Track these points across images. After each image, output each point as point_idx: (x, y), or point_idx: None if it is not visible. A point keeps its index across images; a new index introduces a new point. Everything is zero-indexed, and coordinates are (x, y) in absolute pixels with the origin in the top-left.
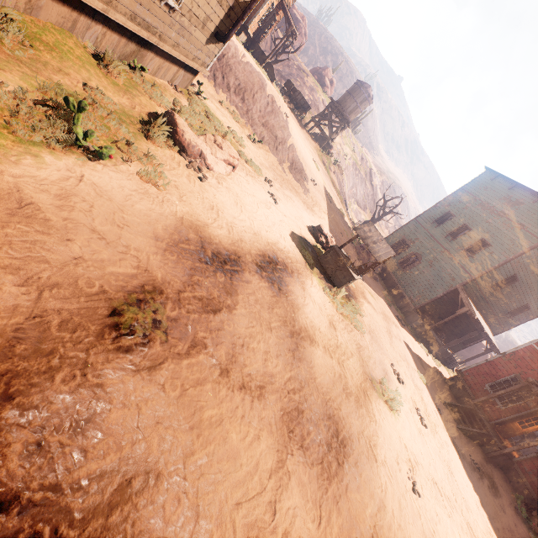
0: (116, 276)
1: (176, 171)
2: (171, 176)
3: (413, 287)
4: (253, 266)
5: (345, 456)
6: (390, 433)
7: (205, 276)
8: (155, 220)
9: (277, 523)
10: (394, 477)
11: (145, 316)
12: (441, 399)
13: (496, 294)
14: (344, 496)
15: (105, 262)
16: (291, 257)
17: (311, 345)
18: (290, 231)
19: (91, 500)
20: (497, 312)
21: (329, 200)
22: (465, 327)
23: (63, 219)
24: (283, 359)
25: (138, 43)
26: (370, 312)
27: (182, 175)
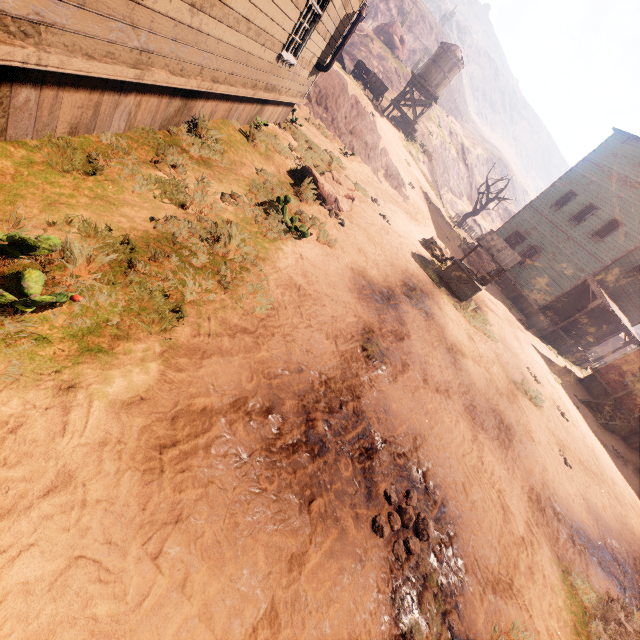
0: (351, 324)
1: (328, 225)
2: (328, 231)
3: (534, 286)
4: (403, 296)
5: (512, 436)
6: (539, 423)
7: (385, 314)
8: (342, 276)
9: (485, 468)
10: (549, 453)
11: (375, 349)
12: (578, 398)
13: (633, 280)
14: (518, 459)
15: (342, 316)
16: (421, 280)
17: (462, 357)
18: (410, 252)
19: (407, 444)
20: (635, 299)
21: (427, 201)
22: (598, 321)
23: (314, 292)
24: (450, 370)
25: (262, 103)
26: (495, 320)
27: (332, 226)
